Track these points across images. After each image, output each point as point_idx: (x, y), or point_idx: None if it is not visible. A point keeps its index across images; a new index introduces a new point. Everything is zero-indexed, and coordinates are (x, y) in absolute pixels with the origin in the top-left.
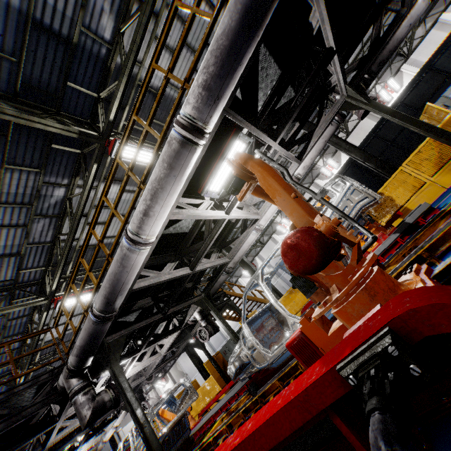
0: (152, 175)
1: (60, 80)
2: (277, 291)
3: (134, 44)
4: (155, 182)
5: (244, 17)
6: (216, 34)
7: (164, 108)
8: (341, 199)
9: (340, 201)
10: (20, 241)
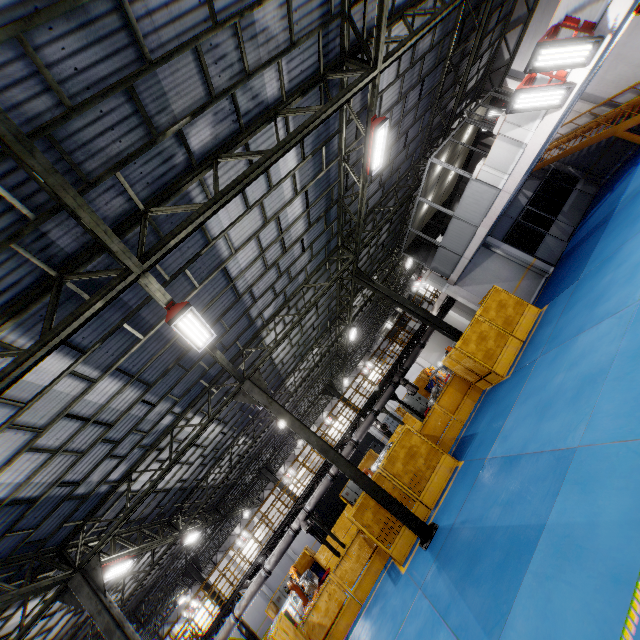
0: (252, 588)
1: (171, 505)
2: (255, 633)
3: (218, 488)
4: (253, 592)
5: (288, 545)
6: (281, 547)
7: (204, 491)
8: (307, 587)
9: (307, 589)
10: (69, 625)
